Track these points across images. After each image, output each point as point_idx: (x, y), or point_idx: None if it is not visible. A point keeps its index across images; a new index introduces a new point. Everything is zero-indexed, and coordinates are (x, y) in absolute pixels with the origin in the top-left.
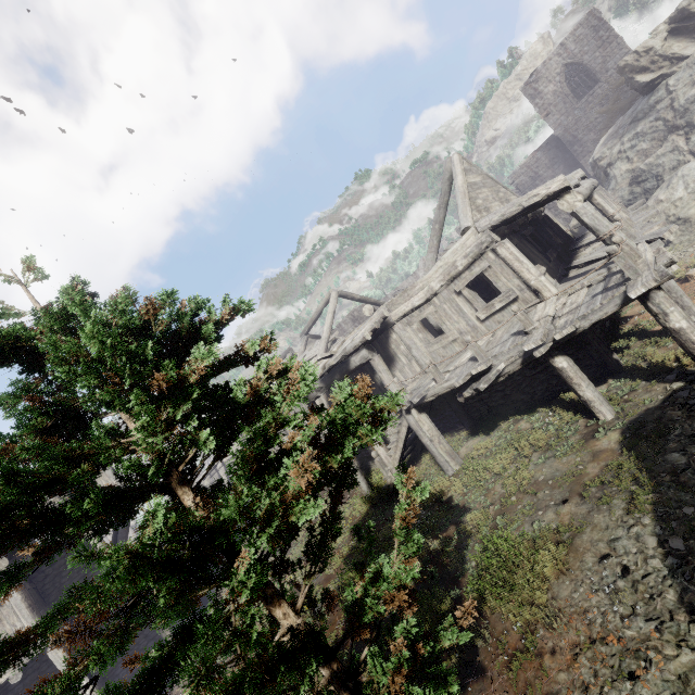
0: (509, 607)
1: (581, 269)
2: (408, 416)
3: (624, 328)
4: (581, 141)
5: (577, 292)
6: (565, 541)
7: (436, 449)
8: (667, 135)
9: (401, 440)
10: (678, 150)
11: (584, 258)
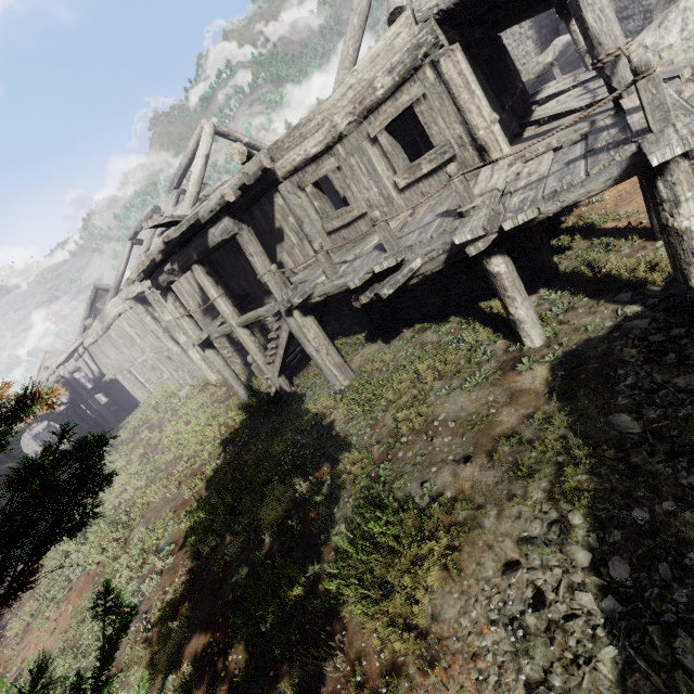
0: (374, 625)
1: (542, 127)
2: (289, 319)
3: (568, 221)
4: None
5: (538, 157)
6: (460, 523)
7: (322, 360)
8: None
9: (281, 346)
10: None
11: (550, 111)
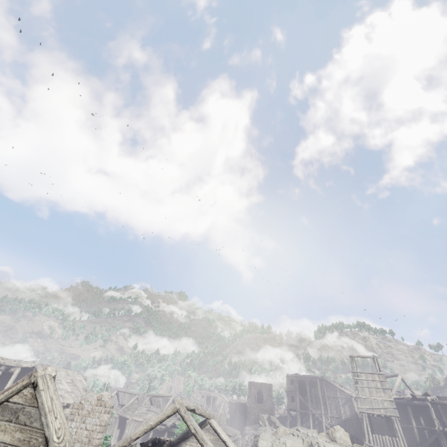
0: None
1: None
2: None
3: None
4: (251, 415)
5: None
6: None
7: None
8: None
9: None
10: None
11: None
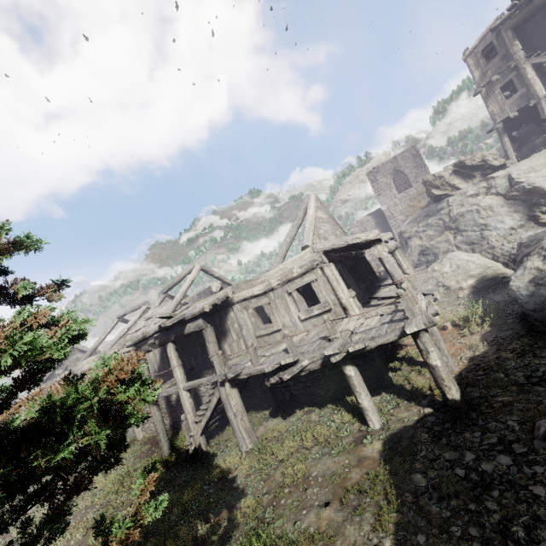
0: None
1: (379, 301)
2: (222, 388)
3: (400, 353)
4: (396, 218)
5: (372, 317)
6: None
7: (237, 424)
8: (444, 230)
9: (210, 409)
10: (449, 242)
11: (383, 294)
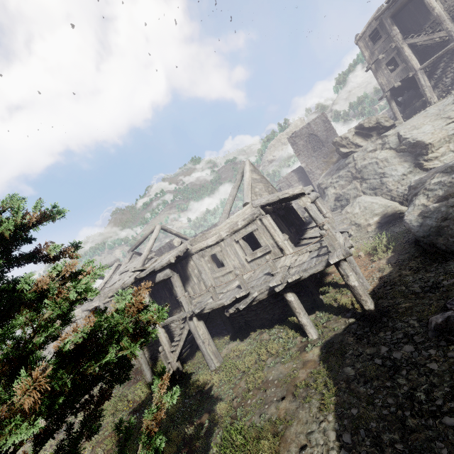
0: None
1: (307, 241)
2: (190, 322)
3: (327, 280)
4: (314, 173)
5: (303, 254)
6: (279, 432)
7: (205, 348)
8: (352, 180)
9: (182, 339)
10: (357, 189)
11: (309, 235)
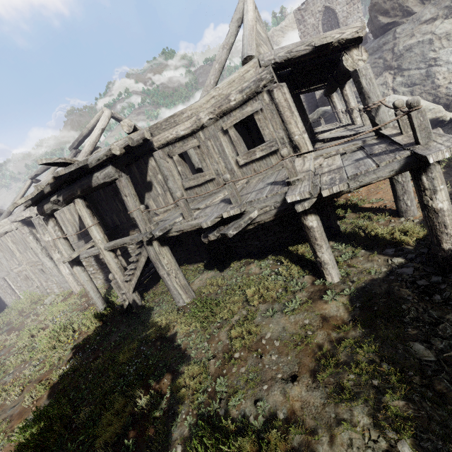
0: None
1: (326, 143)
2: (149, 247)
3: (340, 201)
4: None
5: (331, 157)
6: (295, 450)
7: (171, 282)
8: (382, 72)
9: (139, 268)
10: (386, 85)
11: (330, 135)
